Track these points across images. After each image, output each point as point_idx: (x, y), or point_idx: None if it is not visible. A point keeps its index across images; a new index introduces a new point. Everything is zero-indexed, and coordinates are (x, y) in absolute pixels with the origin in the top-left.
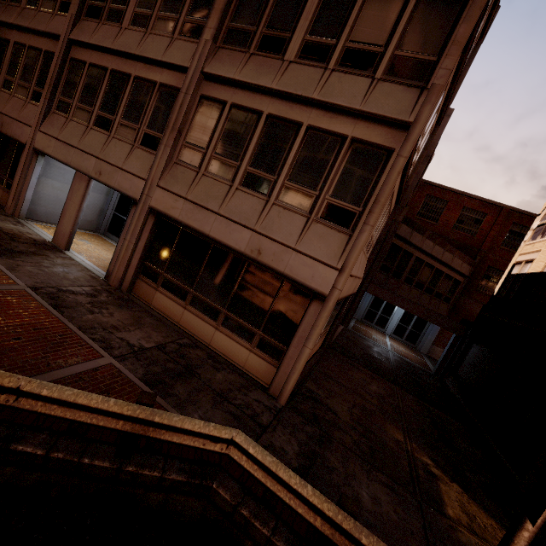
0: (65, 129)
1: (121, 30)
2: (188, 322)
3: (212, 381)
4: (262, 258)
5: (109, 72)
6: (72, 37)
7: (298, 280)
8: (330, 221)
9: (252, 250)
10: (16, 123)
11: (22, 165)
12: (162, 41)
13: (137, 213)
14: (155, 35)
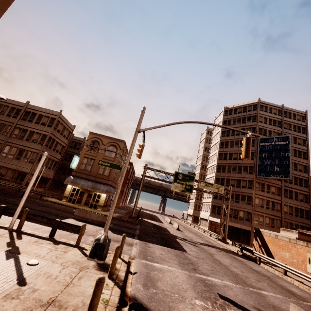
0: None
1: None
2: None
3: (7, 187)
4: (18, 169)
5: None
6: None
7: (24, 171)
8: (30, 163)
9: (16, 168)
10: None
11: None
12: None
13: None
14: None
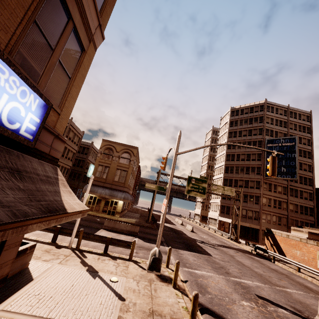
0: None
1: None
2: None
3: None
4: None
5: None
6: None
7: None
8: None
9: None
10: None
11: None
12: None
13: None
14: None
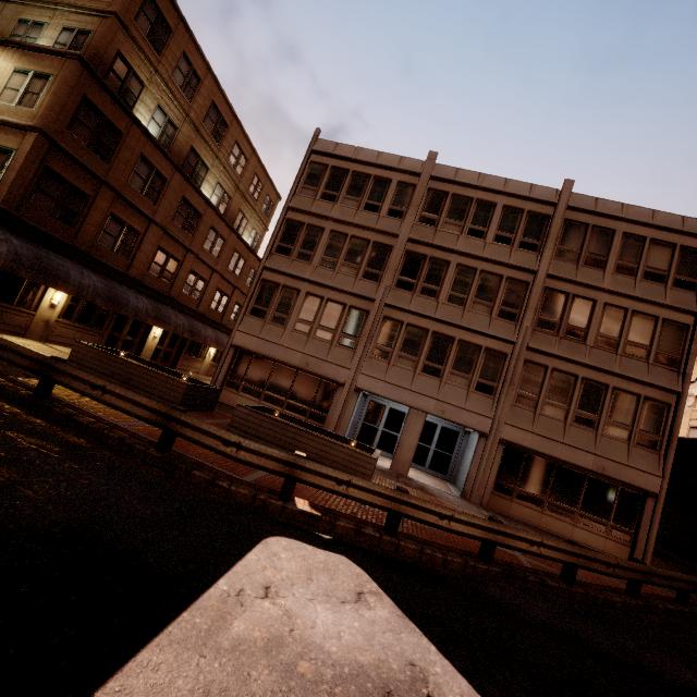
0: (390, 373)
1: (439, 304)
2: (547, 524)
3: None
4: (606, 473)
5: (431, 332)
6: (389, 303)
7: (636, 485)
8: (643, 446)
9: (598, 468)
10: (328, 364)
11: (342, 402)
12: (482, 318)
13: (489, 444)
14: (474, 313)
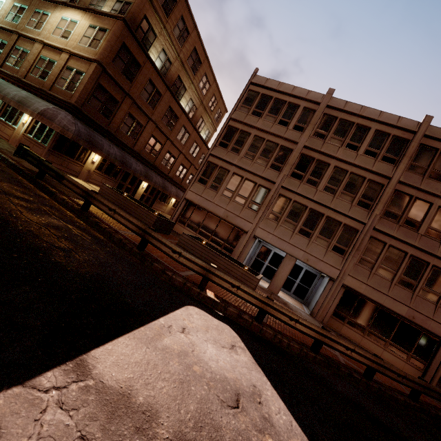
0: (277, 230)
1: (317, 191)
2: (365, 344)
3: None
4: (415, 321)
5: (309, 208)
6: (284, 186)
7: (435, 333)
8: None
9: (409, 316)
10: (239, 218)
11: (245, 243)
12: (345, 204)
13: (335, 286)
14: (340, 200)
